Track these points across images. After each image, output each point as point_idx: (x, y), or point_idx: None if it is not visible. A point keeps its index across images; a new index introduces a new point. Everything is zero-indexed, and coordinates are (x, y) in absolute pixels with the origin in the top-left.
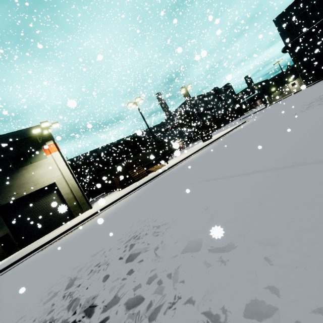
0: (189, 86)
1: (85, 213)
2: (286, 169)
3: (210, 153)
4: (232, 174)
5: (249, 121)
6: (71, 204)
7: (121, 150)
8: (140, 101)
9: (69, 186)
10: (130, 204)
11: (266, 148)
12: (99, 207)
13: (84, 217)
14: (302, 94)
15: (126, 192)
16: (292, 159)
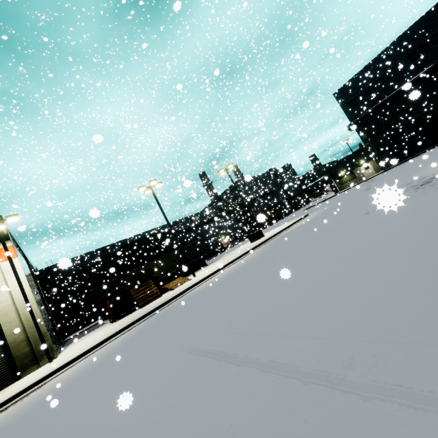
0: (230, 166)
1: (33, 374)
2: (328, 392)
3: (246, 269)
4: (239, 352)
5: (311, 215)
6: (19, 352)
7: (134, 251)
8: (158, 185)
9: (21, 320)
10: (88, 373)
11: (313, 283)
12: (58, 362)
13: (17, 390)
14: (378, 180)
15: (109, 335)
16: (346, 346)
